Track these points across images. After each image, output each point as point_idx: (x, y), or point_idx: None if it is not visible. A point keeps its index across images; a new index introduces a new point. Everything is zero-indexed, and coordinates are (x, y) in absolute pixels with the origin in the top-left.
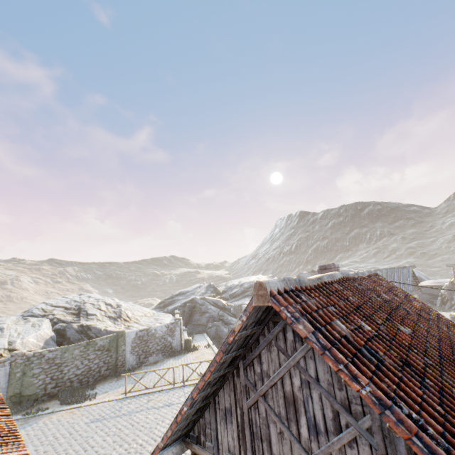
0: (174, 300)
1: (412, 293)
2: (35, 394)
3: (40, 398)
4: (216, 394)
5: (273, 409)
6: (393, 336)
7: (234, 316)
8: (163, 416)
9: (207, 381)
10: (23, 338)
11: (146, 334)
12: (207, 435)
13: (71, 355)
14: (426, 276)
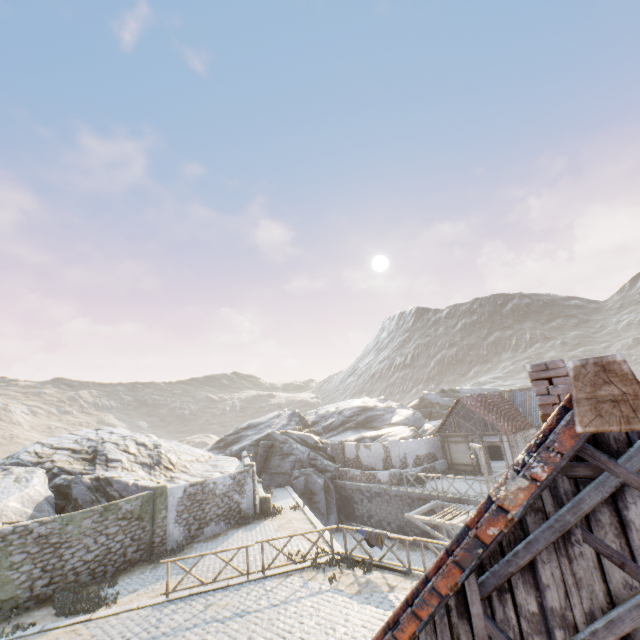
0: (240, 436)
1: None
2: (14, 598)
3: (22, 605)
4: None
5: None
6: None
7: (332, 460)
8: (232, 638)
9: None
10: None
11: (201, 490)
12: None
13: (77, 528)
14: None
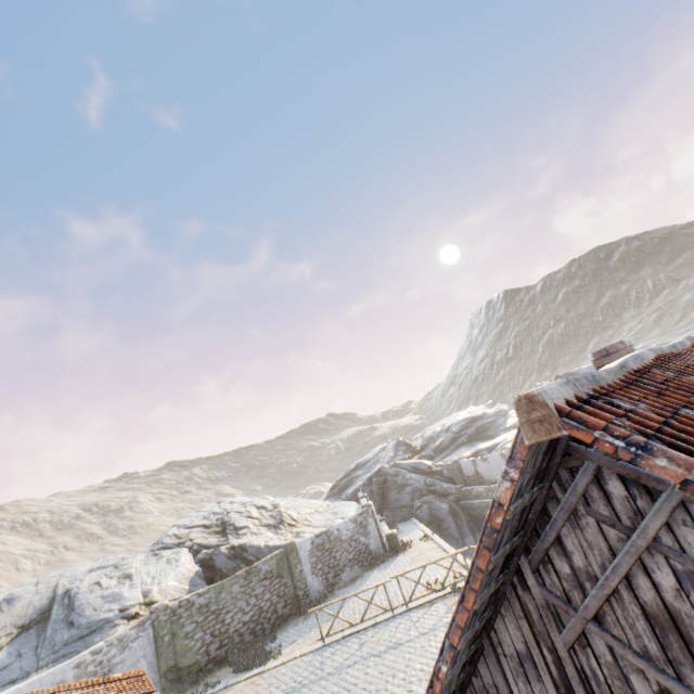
0: (352, 478)
1: None
2: (196, 662)
3: (205, 667)
4: (490, 628)
5: (626, 645)
6: None
7: (451, 481)
8: (391, 668)
9: (472, 610)
10: (160, 583)
11: (327, 539)
12: None
13: (229, 594)
14: None
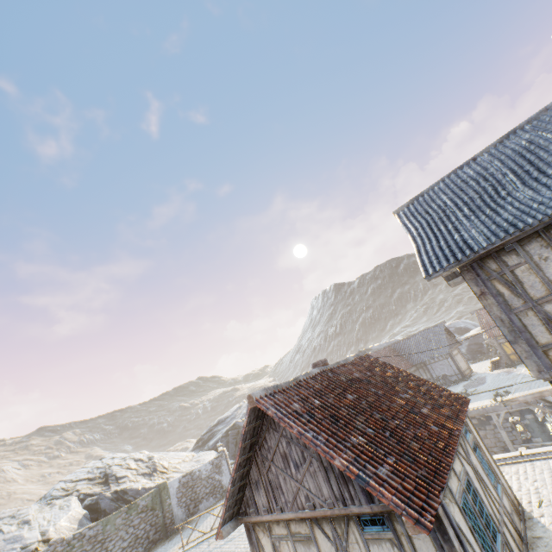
0: (214, 432)
1: (451, 350)
2: None
3: None
4: (249, 474)
5: (278, 466)
6: (336, 403)
7: None
8: (226, 551)
9: (238, 463)
10: (56, 524)
11: (191, 478)
12: (250, 505)
13: (113, 526)
14: (473, 324)
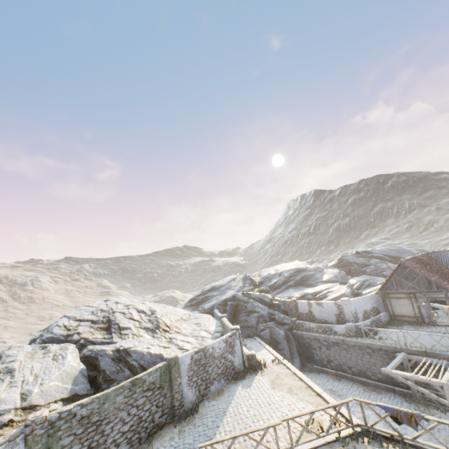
0: (207, 296)
1: None
2: None
3: None
4: None
5: None
6: None
7: (285, 313)
8: None
9: None
10: (42, 384)
11: (203, 356)
12: None
13: (112, 405)
14: None
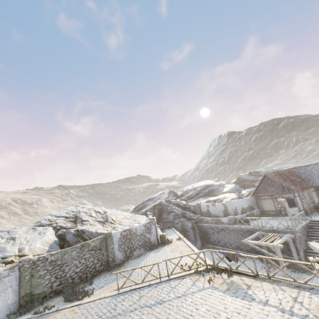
0: (145, 204)
1: None
2: (44, 292)
3: (48, 295)
4: None
5: None
6: None
7: (194, 213)
8: (157, 318)
9: None
10: (31, 245)
11: (129, 233)
12: None
13: (70, 256)
14: None
